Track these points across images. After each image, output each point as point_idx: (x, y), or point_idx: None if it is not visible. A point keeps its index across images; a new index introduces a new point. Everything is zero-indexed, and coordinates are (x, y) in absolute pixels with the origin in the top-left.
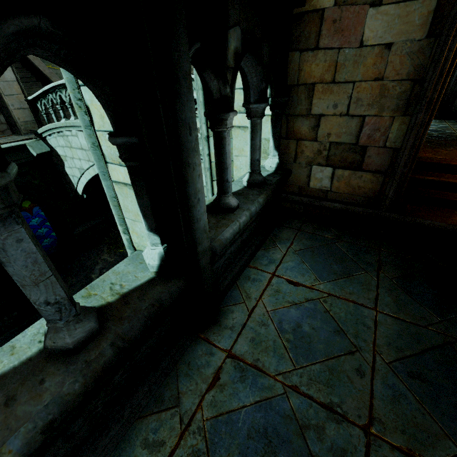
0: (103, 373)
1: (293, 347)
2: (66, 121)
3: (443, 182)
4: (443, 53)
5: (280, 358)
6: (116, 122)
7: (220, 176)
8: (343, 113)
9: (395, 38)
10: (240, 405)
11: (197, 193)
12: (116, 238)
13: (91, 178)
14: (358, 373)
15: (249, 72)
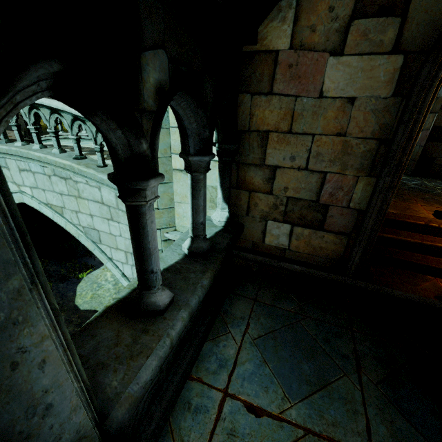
0: None
1: None
2: None
3: (402, 241)
4: (412, 115)
5: None
6: None
7: (140, 266)
8: (302, 166)
9: (358, 92)
10: None
11: (39, 400)
12: None
13: None
14: None
15: (186, 115)
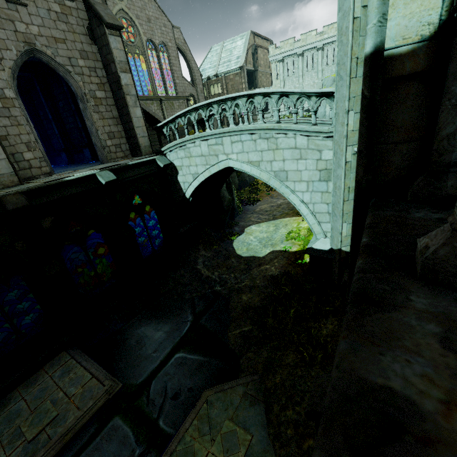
0: None
1: None
2: (194, 135)
3: None
4: None
5: None
6: None
7: None
8: None
9: None
10: None
11: None
12: (207, 238)
13: (203, 180)
14: None
15: None
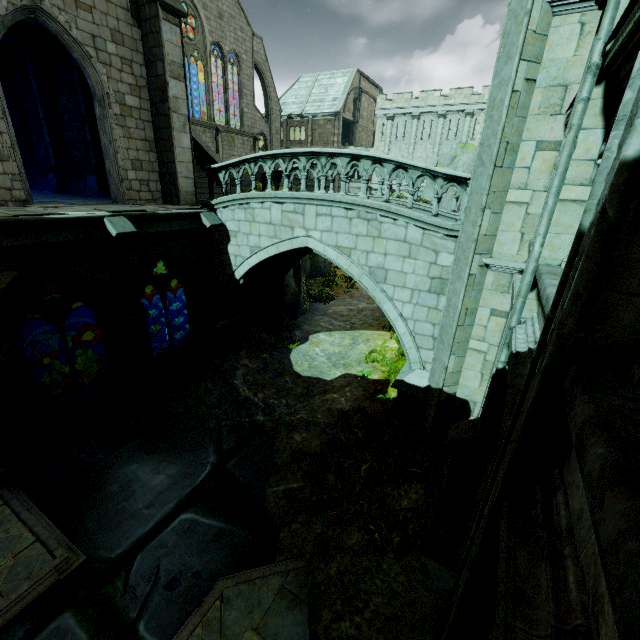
0: None
1: None
2: (265, 192)
3: None
4: None
5: None
6: None
7: None
8: None
9: None
10: None
11: None
12: (254, 341)
13: (266, 259)
14: None
15: None
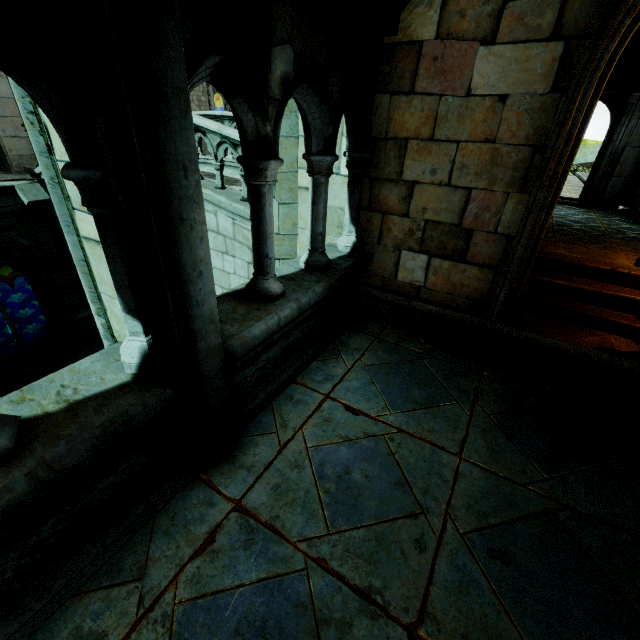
0: (6, 517)
1: (332, 502)
2: None
3: (575, 288)
4: (569, 114)
5: (310, 516)
6: (71, 147)
7: (257, 249)
8: (444, 182)
9: (511, 88)
10: (236, 584)
11: (198, 263)
12: None
13: None
14: (418, 546)
15: (310, 111)
